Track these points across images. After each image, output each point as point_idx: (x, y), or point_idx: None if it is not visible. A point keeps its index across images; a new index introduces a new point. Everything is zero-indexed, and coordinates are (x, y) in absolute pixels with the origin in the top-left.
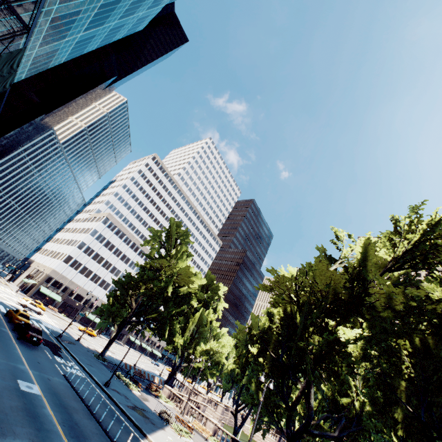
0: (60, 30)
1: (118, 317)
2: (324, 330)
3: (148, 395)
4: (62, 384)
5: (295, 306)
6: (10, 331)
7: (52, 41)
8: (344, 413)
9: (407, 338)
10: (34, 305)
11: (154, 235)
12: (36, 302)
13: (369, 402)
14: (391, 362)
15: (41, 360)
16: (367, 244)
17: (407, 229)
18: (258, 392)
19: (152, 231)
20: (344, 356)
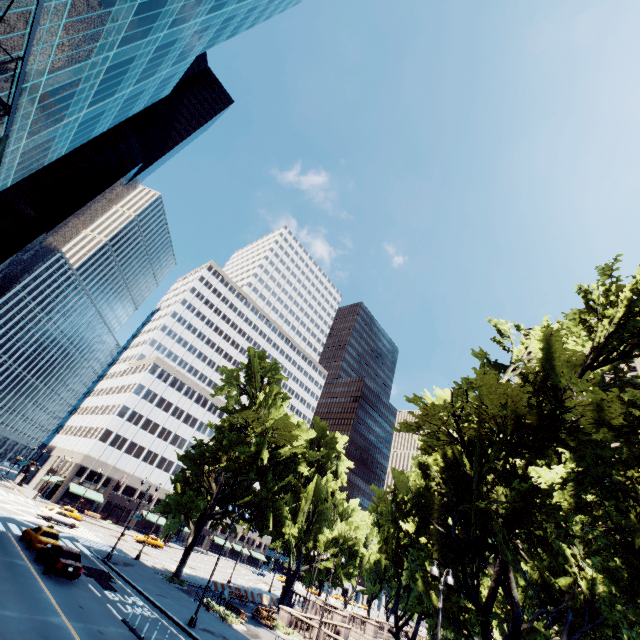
0: (54, 109)
1: (193, 511)
2: (512, 476)
3: (258, 627)
4: (122, 636)
5: (458, 447)
6: (31, 563)
7: (45, 126)
8: (567, 602)
9: (639, 467)
10: (63, 515)
11: (228, 378)
12: (65, 509)
13: (605, 578)
14: (622, 509)
15: (85, 603)
16: (548, 335)
17: (603, 302)
18: (430, 593)
19: (224, 371)
20: (550, 512)
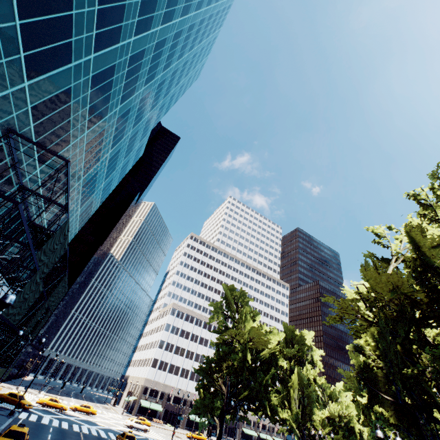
0: (89, 190)
1: (214, 408)
2: (426, 344)
3: None
4: None
5: None
6: None
7: (87, 199)
8: None
9: None
10: (138, 423)
11: (214, 308)
12: (140, 419)
13: None
14: None
15: None
16: (407, 231)
17: (439, 197)
18: None
19: (211, 304)
20: None
